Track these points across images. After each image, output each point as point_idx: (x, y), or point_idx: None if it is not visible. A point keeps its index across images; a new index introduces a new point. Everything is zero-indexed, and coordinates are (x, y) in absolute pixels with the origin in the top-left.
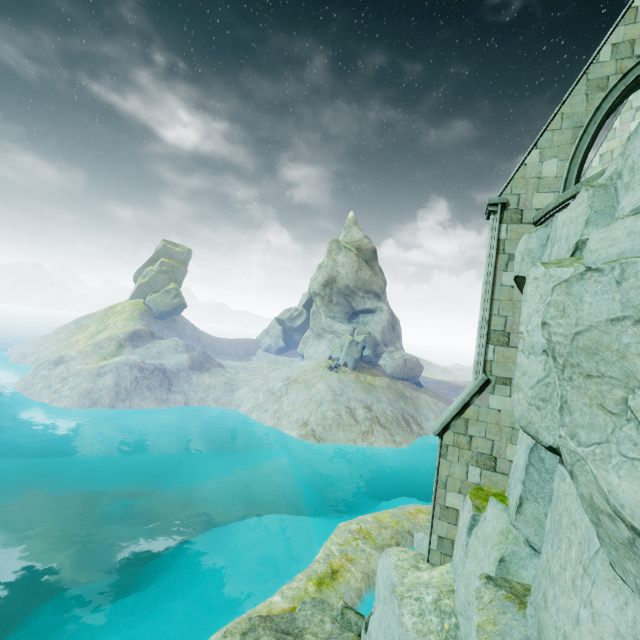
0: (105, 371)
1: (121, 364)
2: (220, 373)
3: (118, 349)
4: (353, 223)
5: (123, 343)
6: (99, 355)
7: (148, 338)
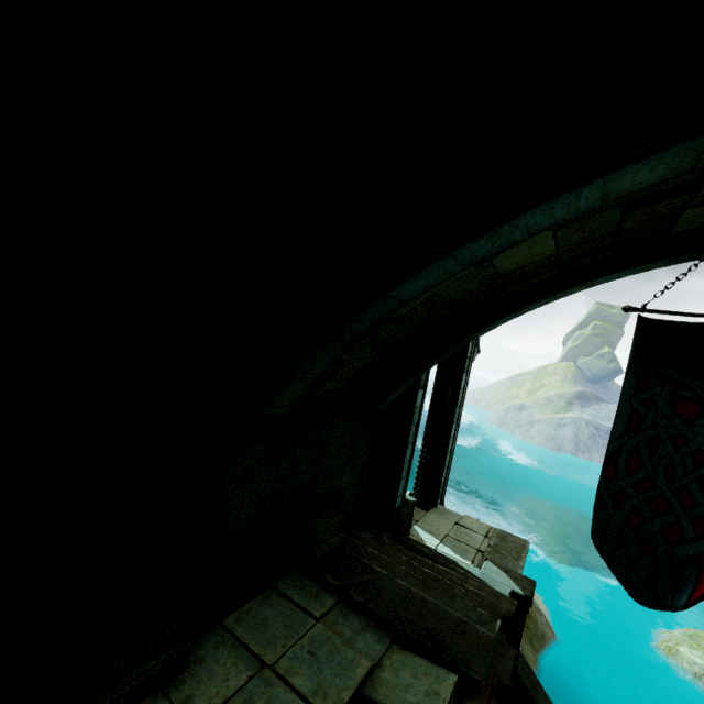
0: (564, 423)
1: (577, 419)
2: None
3: (567, 406)
4: None
5: (571, 401)
6: (551, 408)
7: (593, 400)
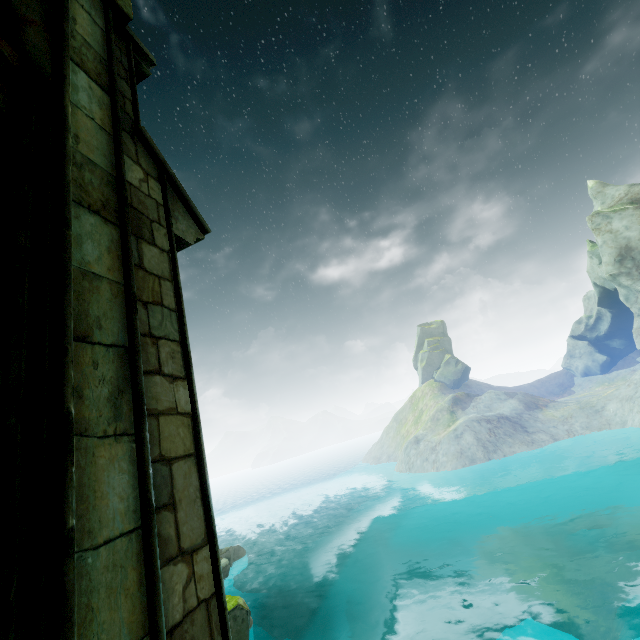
0: (460, 432)
1: (468, 422)
2: (560, 405)
3: (451, 416)
4: (601, 187)
5: (452, 410)
6: (441, 425)
7: (467, 399)
